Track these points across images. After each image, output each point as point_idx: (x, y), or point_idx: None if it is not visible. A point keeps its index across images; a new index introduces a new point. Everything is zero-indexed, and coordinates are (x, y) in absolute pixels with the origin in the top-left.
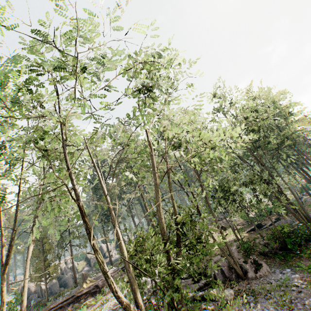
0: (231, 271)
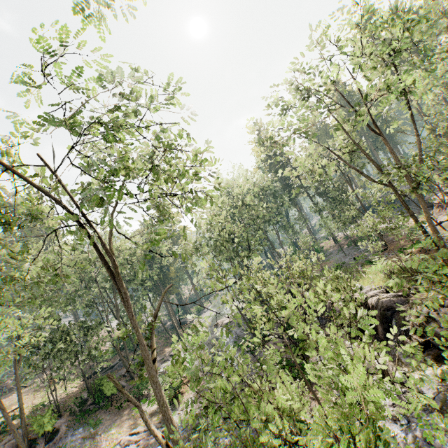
0: None
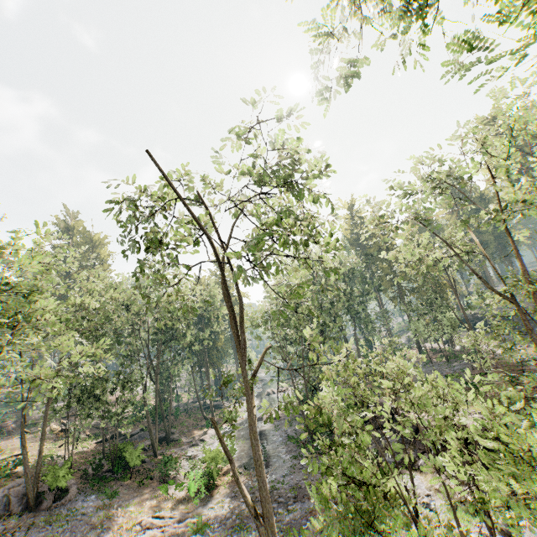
0: (23, 501)
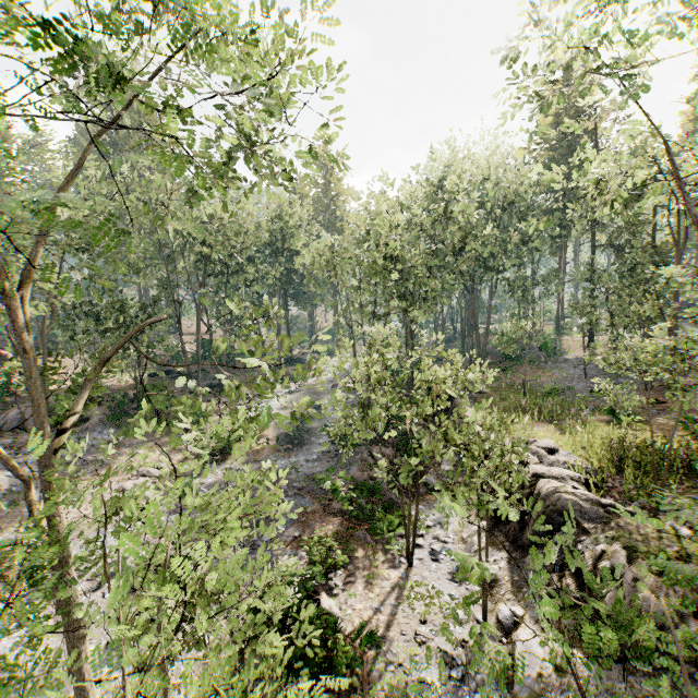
0: None
